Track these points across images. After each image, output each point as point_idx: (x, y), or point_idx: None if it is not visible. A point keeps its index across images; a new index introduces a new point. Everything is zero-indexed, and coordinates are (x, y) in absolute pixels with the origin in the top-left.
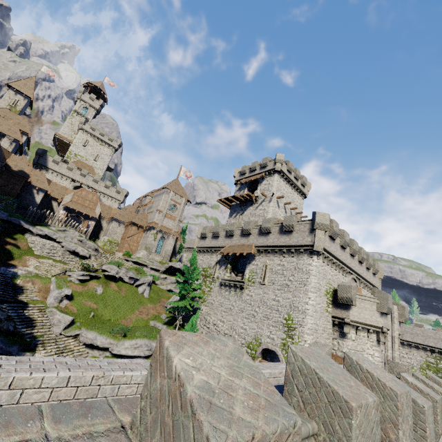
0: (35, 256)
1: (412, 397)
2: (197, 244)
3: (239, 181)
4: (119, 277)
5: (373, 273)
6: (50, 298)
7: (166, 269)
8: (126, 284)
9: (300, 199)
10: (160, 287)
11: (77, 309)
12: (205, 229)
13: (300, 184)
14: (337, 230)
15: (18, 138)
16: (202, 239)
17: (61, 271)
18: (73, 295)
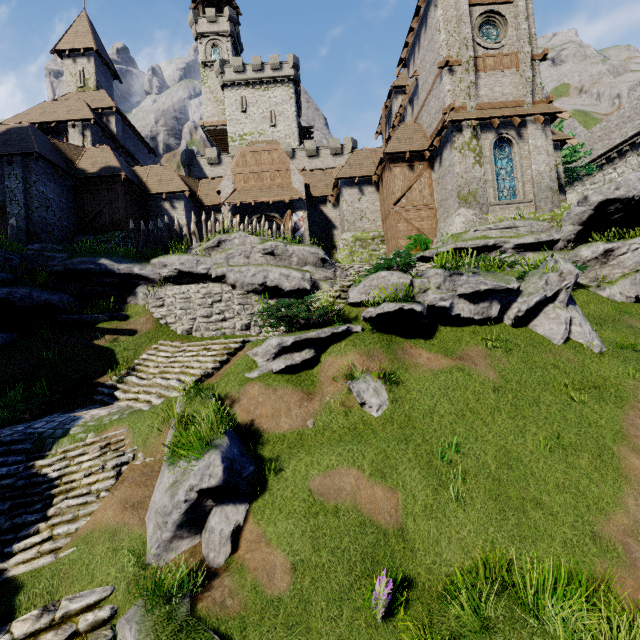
0: (177, 336)
1: None
2: None
3: None
4: (428, 313)
5: None
6: (146, 523)
7: (584, 226)
8: (470, 330)
9: None
10: (605, 295)
11: (287, 561)
12: None
13: None
14: None
15: (86, 116)
16: None
17: (215, 361)
18: (264, 460)
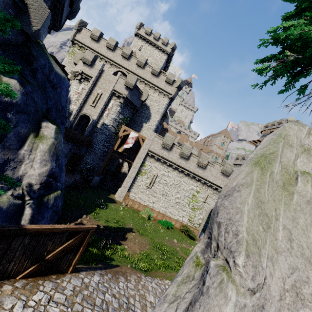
0: None
1: None
2: (233, 162)
3: (264, 131)
4: None
5: None
6: None
7: None
8: None
9: None
10: None
11: None
12: (238, 155)
13: None
14: None
15: None
16: (236, 160)
17: None
18: None
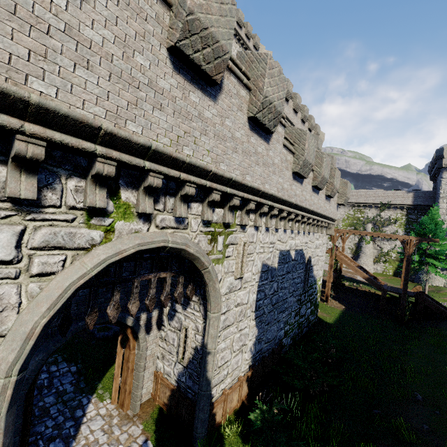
0: None
1: (300, 128)
2: None
3: None
4: None
5: None
6: None
7: None
8: None
9: None
10: None
11: None
12: None
13: (252, 45)
14: None
15: None
16: None
17: None
18: None
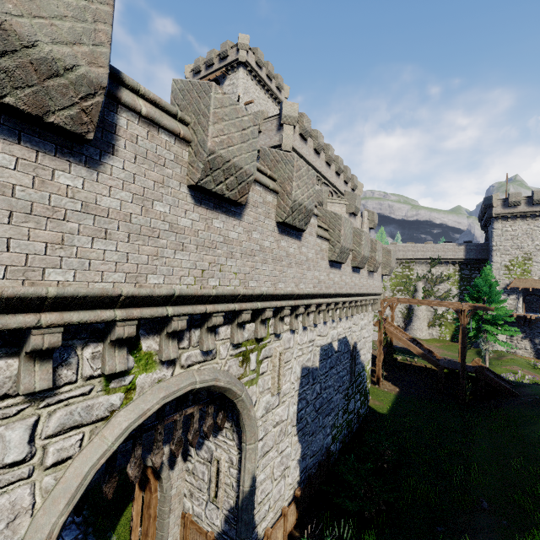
0: None
1: (335, 212)
2: None
3: None
4: None
5: (352, 189)
6: None
7: None
8: None
9: (276, 109)
10: None
11: None
12: None
13: (274, 86)
14: (308, 127)
15: None
16: None
17: None
18: None
